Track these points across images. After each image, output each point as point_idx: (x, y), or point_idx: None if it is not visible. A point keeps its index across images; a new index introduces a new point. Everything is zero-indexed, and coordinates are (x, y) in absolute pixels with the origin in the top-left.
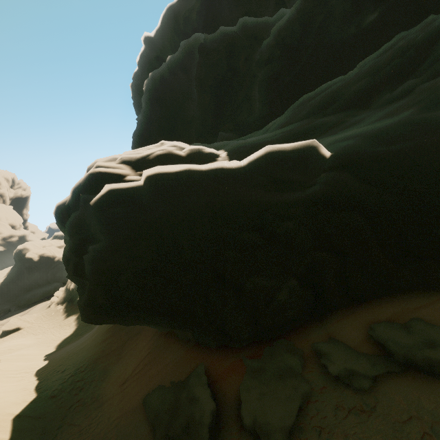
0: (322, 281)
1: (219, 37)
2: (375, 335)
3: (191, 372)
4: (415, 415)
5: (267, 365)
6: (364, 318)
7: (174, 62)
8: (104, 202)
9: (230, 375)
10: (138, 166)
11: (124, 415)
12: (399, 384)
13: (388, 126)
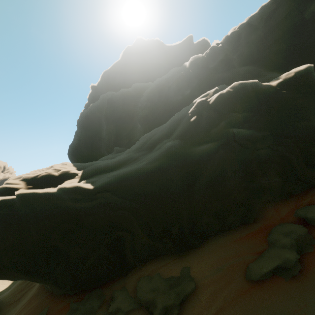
0: (124, 249)
1: (120, 94)
2: (137, 284)
3: (39, 313)
4: None
5: (81, 306)
6: (141, 273)
7: (94, 107)
8: None
9: (59, 314)
10: (31, 182)
11: None
12: None
13: (130, 170)
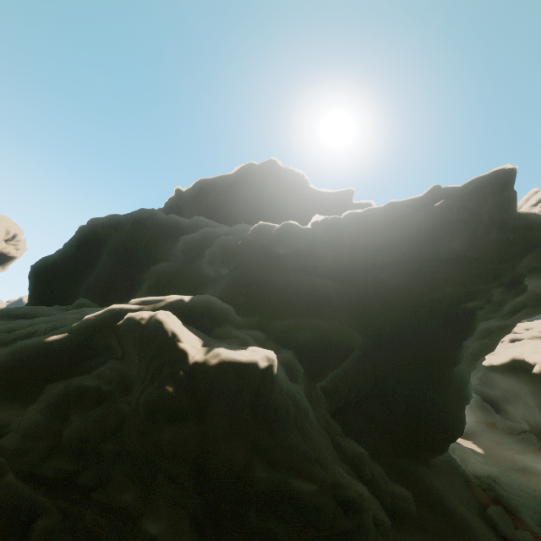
0: None
1: (161, 221)
2: None
3: None
4: None
5: None
6: None
7: (111, 220)
8: None
9: None
10: None
11: None
12: None
13: None
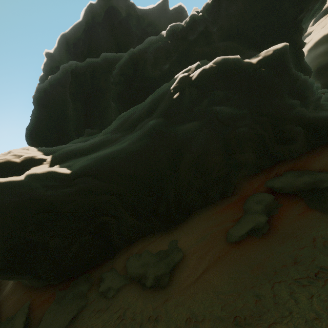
0: (110, 233)
1: (86, 65)
2: (127, 263)
3: (20, 308)
4: (122, 306)
5: (69, 293)
6: (129, 253)
7: (53, 80)
8: None
9: (44, 304)
10: None
11: None
12: (126, 290)
13: (112, 152)
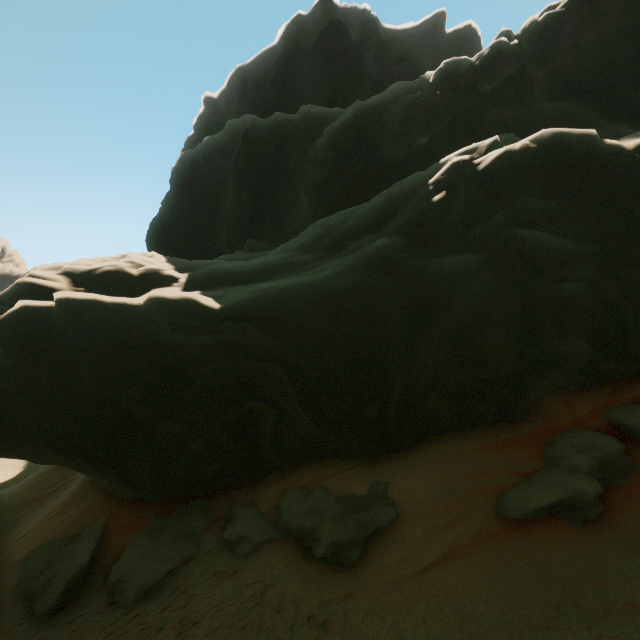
0: (260, 436)
1: (271, 125)
2: (281, 500)
3: (90, 525)
4: (261, 579)
5: (170, 523)
6: (289, 482)
7: (211, 145)
8: (14, 318)
9: (127, 530)
10: (81, 280)
11: (1, 570)
12: (272, 551)
13: (297, 285)
